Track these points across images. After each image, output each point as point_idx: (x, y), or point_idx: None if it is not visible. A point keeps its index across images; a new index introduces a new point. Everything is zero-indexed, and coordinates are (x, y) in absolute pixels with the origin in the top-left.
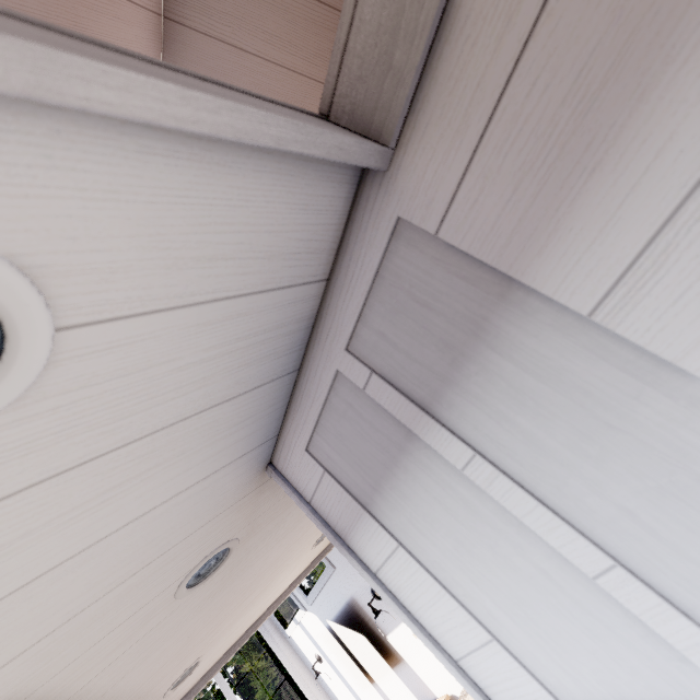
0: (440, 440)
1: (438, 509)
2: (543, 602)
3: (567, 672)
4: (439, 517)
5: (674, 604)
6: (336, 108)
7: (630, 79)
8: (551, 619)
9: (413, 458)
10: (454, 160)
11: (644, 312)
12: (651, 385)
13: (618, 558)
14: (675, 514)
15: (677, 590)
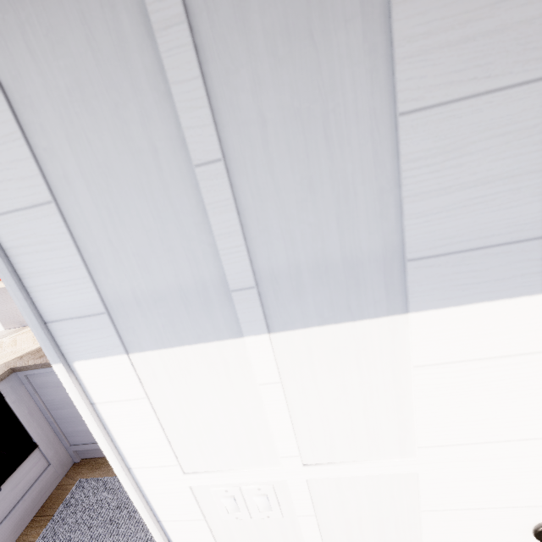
0: None
1: (77, 29)
2: (134, 178)
3: (112, 244)
4: (71, 42)
5: (236, 204)
6: None
7: None
8: (131, 196)
9: None
10: None
11: None
12: (363, 17)
13: (226, 157)
14: (291, 136)
15: (247, 194)
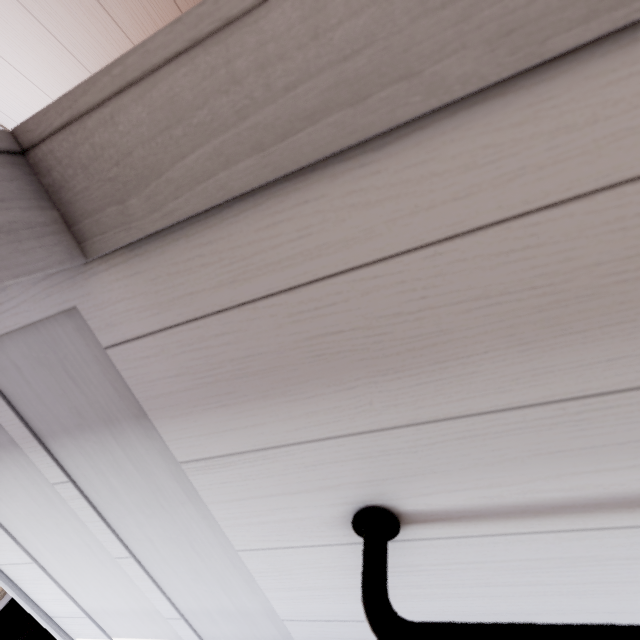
0: (42, 461)
1: (21, 491)
2: (80, 556)
3: (79, 583)
4: (20, 496)
5: (151, 575)
6: (40, 157)
7: (266, 384)
8: (82, 563)
9: (12, 456)
10: (147, 318)
11: (207, 478)
12: (192, 502)
13: (135, 553)
14: (172, 548)
15: (156, 571)
